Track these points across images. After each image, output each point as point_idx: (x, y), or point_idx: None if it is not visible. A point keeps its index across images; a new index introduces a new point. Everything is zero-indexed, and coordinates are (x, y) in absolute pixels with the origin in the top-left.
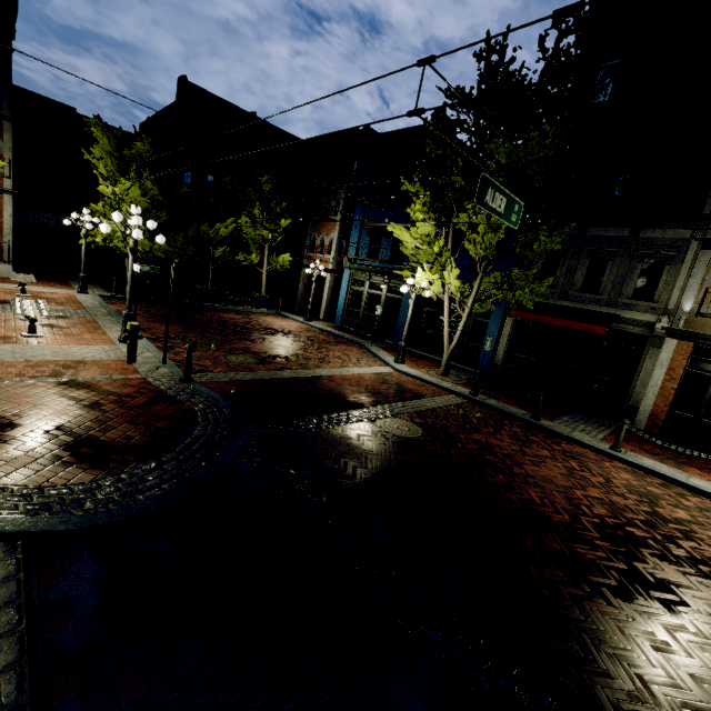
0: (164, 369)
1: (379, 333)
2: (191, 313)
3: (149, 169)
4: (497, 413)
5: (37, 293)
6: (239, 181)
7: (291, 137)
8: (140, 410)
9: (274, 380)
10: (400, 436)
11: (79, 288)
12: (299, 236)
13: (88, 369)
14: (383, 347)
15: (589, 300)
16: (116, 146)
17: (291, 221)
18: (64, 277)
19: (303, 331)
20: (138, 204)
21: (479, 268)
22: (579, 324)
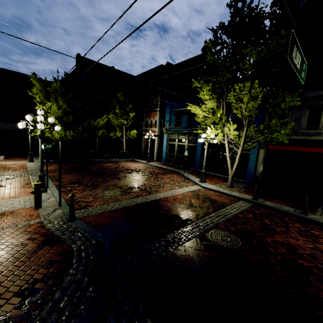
0: (59, 210)
1: (186, 165)
2: (87, 166)
3: (61, 96)
4: (276, 212)
5: (5, 165)
6: (107, 97)
7: (131, 75)
8: (26, 259)
9: (132, 207)
10: (227, 248)
11: (29, 159)
12: (139, 120)
13: (4, 219)
14: (190, 172)
15: (312, 134)
16: (43, 86)
17: (135, 114)
18: (26, 154)
19: (146, 168)
20: (56, 114)
21: (245, 123)
22: (314, 149)
